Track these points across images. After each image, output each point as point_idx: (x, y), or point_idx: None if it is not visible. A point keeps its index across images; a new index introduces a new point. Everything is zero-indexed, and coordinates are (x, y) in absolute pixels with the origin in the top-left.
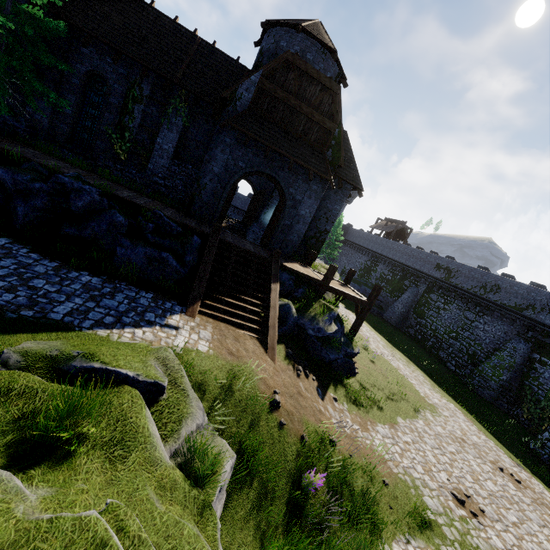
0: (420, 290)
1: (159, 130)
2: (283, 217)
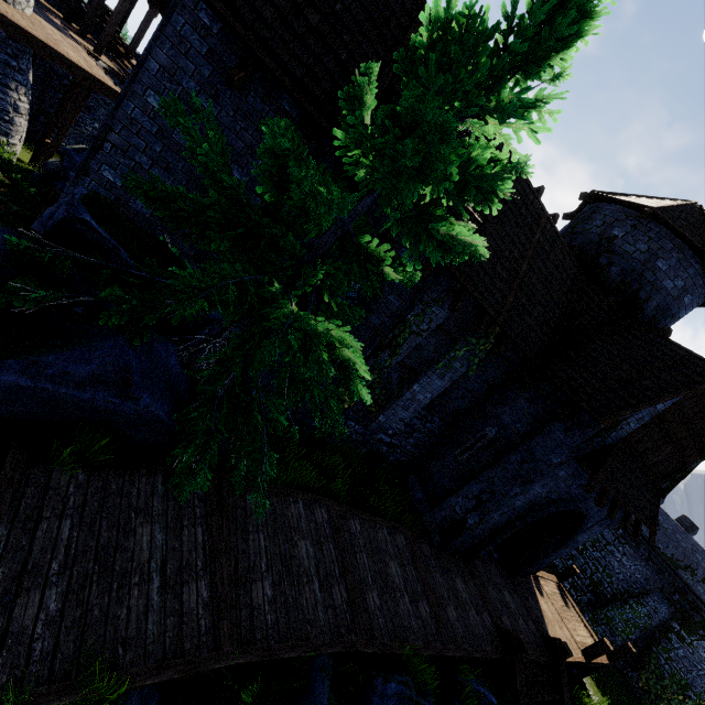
0: None
1: (422, 369)
2: (557, 548)
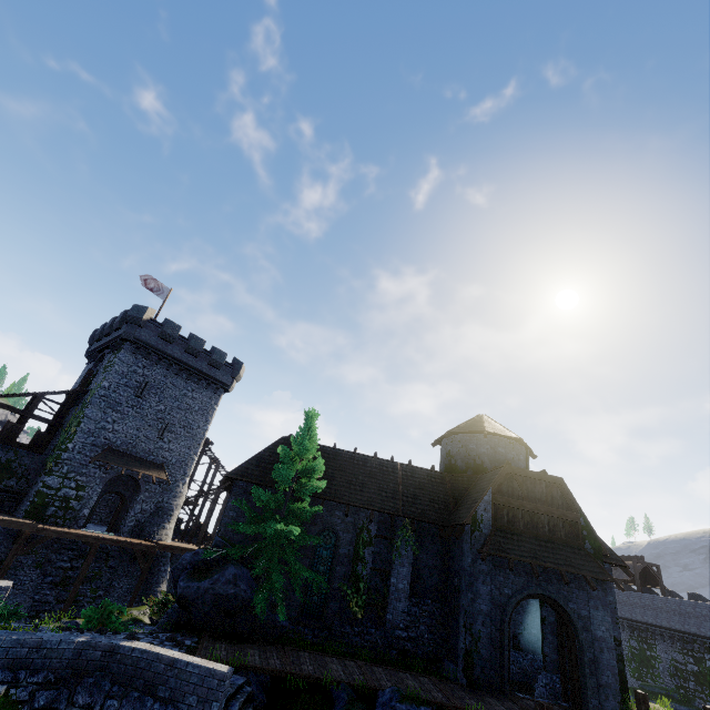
0: None
1: (389, 567)
2: (582, 650)
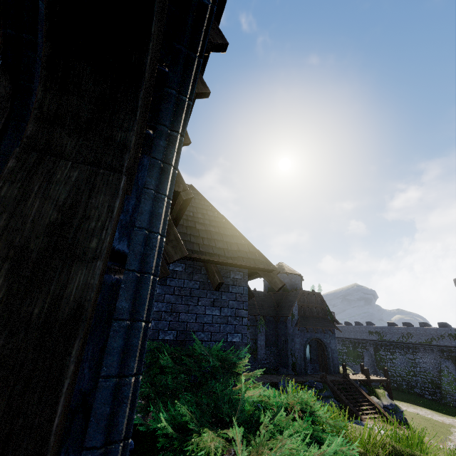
0: (371, 352)
1: (256, 337)
2: (328, 354)
